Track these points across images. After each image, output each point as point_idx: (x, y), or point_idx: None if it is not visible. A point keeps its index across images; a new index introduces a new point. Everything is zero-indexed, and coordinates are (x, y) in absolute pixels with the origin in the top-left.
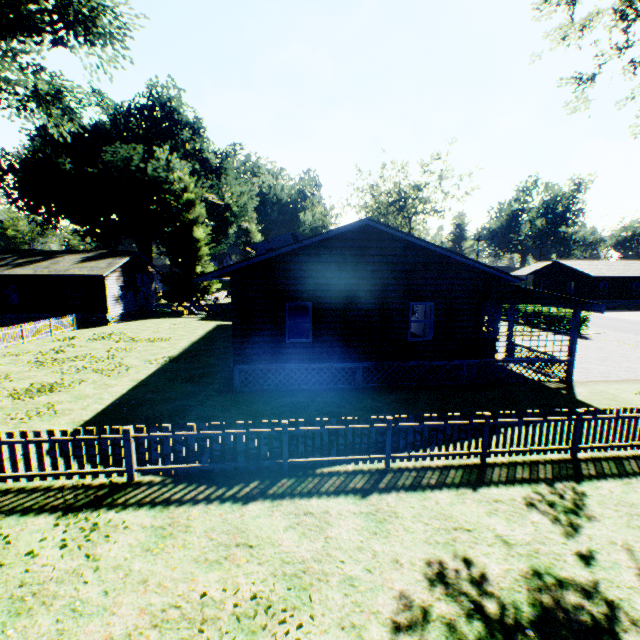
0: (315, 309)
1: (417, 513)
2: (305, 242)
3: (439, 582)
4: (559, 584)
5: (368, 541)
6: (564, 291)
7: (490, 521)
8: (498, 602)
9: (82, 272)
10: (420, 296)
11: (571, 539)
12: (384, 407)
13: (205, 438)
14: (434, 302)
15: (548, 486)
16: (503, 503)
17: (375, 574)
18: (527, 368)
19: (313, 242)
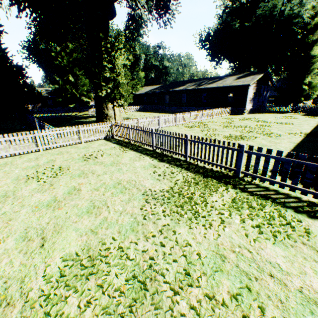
0: None
1: None
2: None
3: None
4: None
5: None
6: None
7: None
8: None
9: (238, 84)
10: None
11: None
12: None
13: None
14: None
15: None
16: None
17: None
18: None
19: None
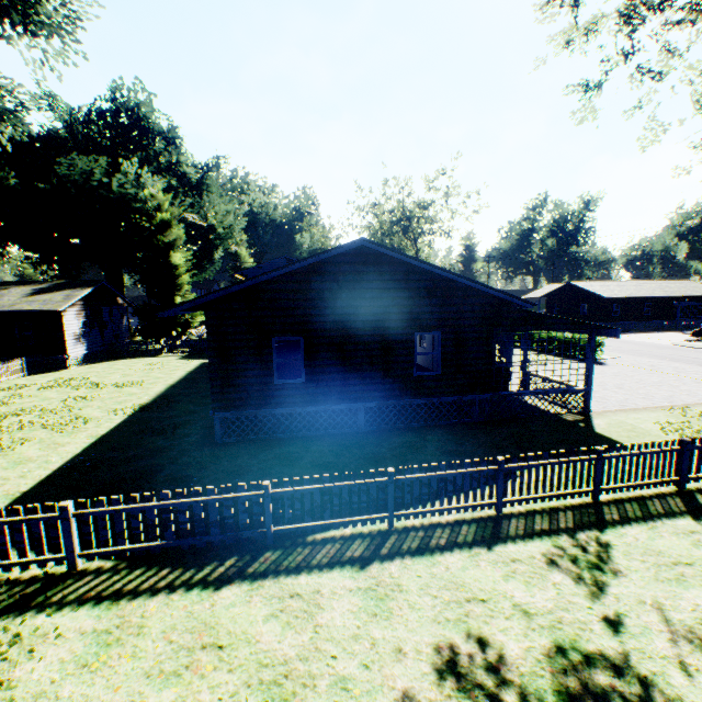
0: (307, 344)
1: (424, 584)
2: (292, 267)
3: (450, 673)
4: (586, 661)
5: (366, 626)
6: (578, 314)
7: (507, 587)
8: (518, 693)
9: (32, 307)
10: (425, 325)
11: (597, 601)
12: (389, 453)
13: (168, 509)
14: (441, 331)
15: (570, 537)
16: (521, 563)
17: (373, 670)
18: (543, 399)
19: (302, 267)
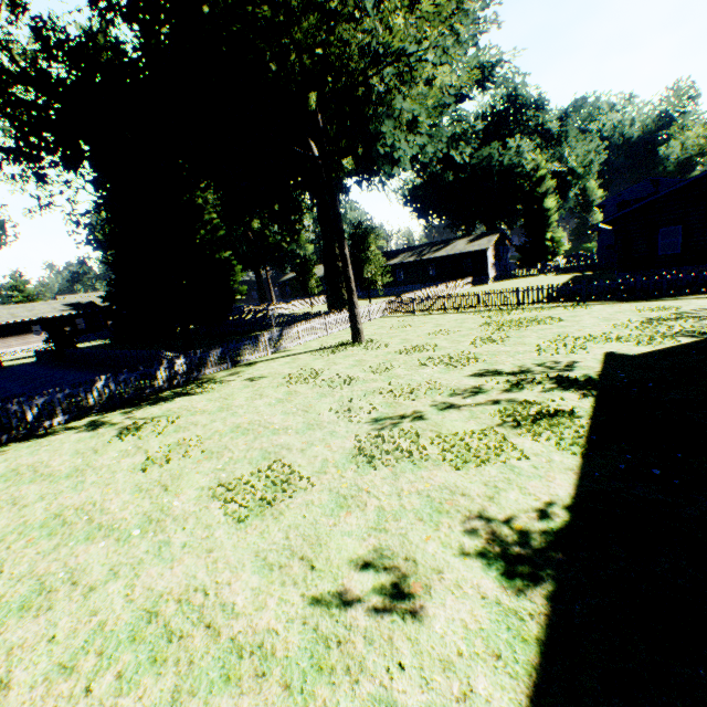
0: (684, 229)
1: None
2: (677, 186)
3: None
4: None
5: None
6: None
7: None
8: None
9: (474, 249)
10: None
11: None
12: None
13: (619, 284)
14: None
15: None
16: None
17: None
18: None
19: (684, 184)
